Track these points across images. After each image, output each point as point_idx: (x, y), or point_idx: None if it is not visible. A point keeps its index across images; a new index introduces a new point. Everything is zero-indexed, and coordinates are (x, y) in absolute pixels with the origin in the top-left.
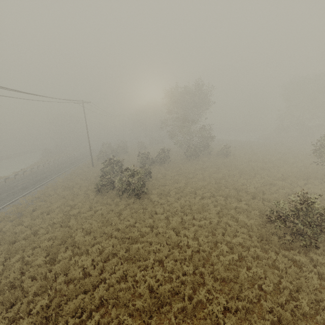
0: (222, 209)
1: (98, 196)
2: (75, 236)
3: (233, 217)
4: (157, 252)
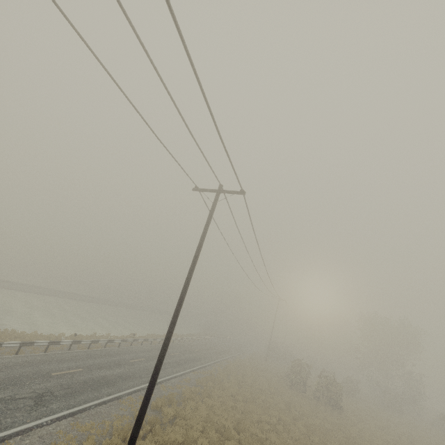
0: None
1: (292, 390)
2: (296, 405)
3: None
4: None
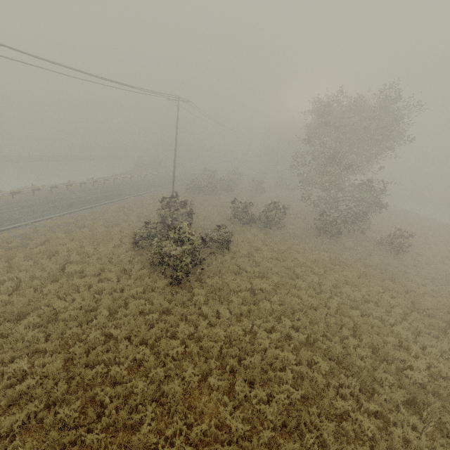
0: (302, 407)
1: (131, 252)
2: (22, 320)
3: (324, 441)
4: (96, 446)
